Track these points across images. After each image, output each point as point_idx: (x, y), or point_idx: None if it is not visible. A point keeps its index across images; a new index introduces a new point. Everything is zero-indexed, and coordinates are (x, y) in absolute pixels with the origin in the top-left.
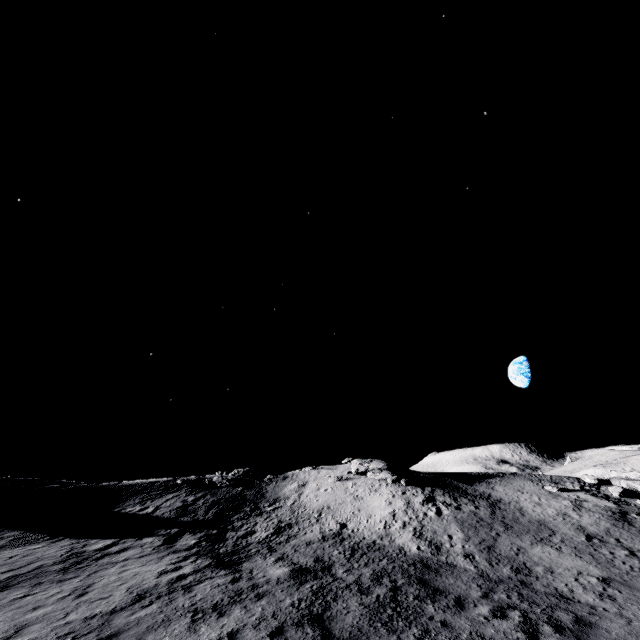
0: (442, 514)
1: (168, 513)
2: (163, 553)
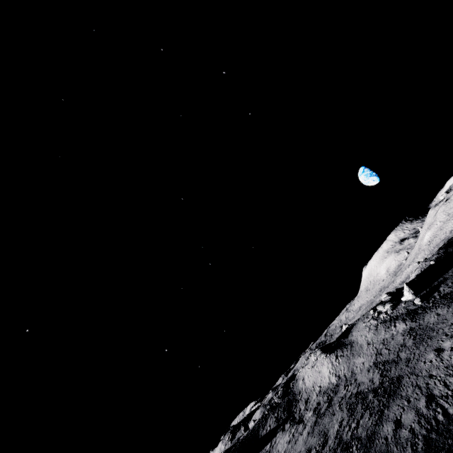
0: (339, 362)
1: (274, 424)
2: (285, 433)
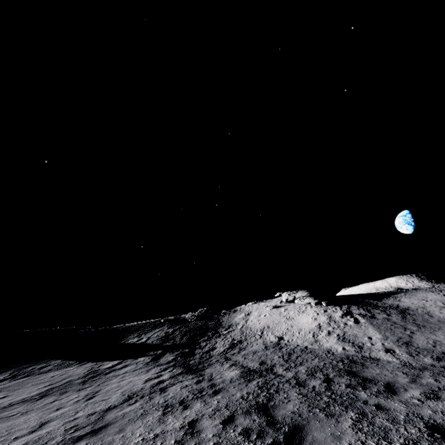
0: (359, 322)
1: (155, 341)
2: (150, 367)
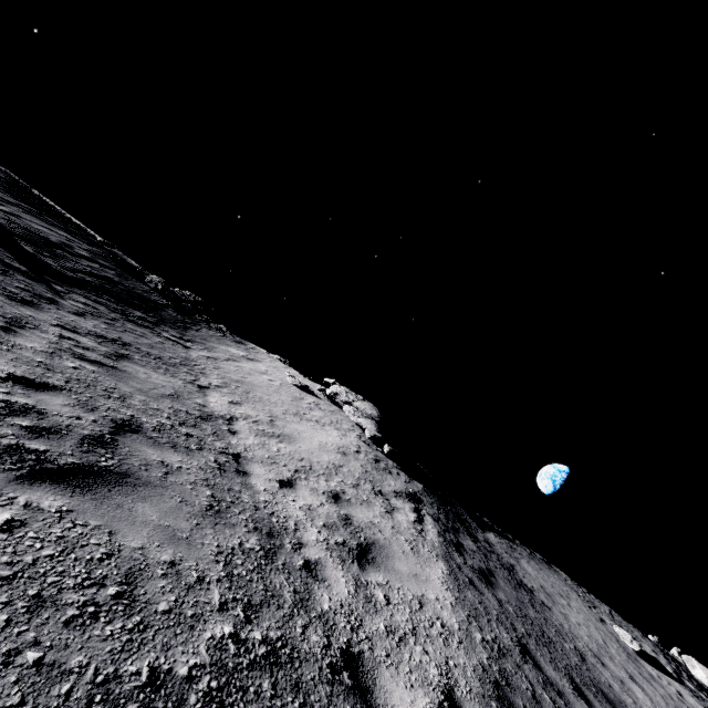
0: (423, 535)
1: (14, 225)
2: None
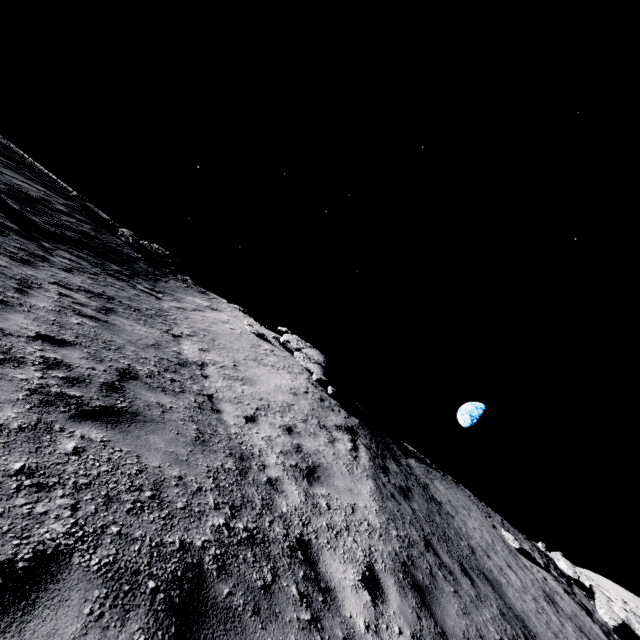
0: (358, 460)
1: None
2: None
